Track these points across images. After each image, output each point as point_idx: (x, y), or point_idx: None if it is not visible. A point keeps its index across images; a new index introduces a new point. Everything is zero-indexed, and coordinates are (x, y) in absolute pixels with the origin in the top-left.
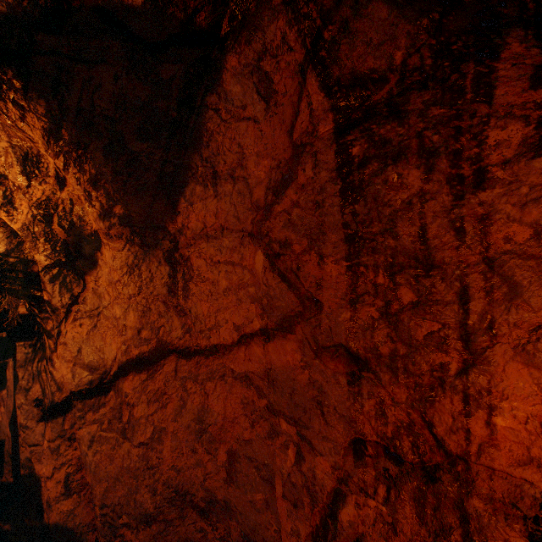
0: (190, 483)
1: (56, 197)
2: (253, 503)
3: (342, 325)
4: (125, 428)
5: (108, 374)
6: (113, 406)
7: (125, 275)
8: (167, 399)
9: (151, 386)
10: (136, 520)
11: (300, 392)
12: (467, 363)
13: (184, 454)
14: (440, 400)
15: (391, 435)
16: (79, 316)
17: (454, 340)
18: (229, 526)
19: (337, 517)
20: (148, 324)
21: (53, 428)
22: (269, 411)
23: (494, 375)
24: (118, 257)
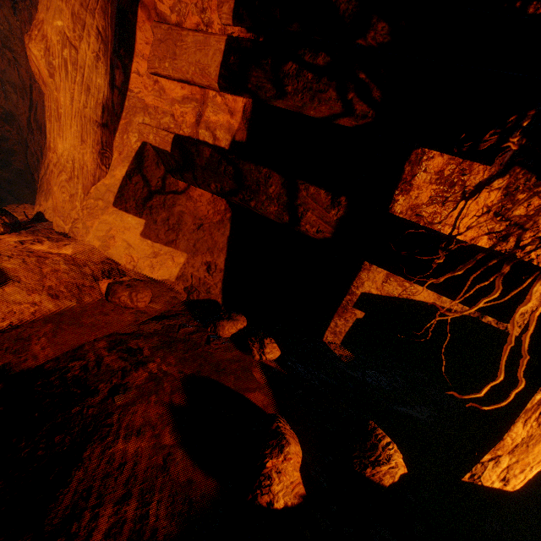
0: None
1: None
2: (15, 106)
3: None
4: None
5: None
6: None
7: None
8: None
9: None
10: None
11: (5, 28)
12: None
13: None
14: (33, 14)
15: None
16: None
17: None
18: (17, 126)
19: (33, 99)
20: None
21: None
22: (3, 47)
23: None
24: None
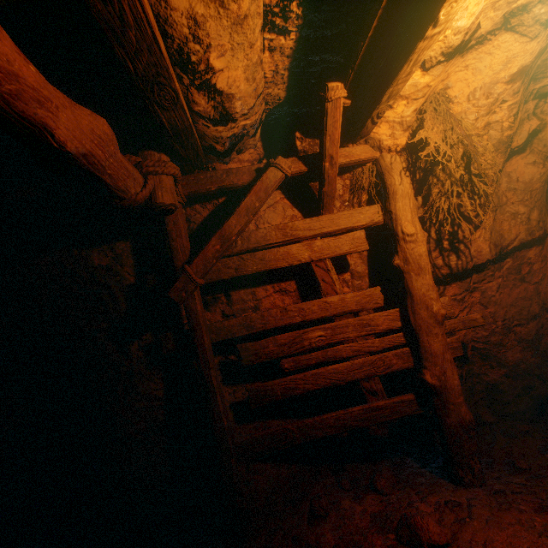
0: (545, 299)
1: (521, 116)
2: None
3: None
4: (524, 277)
5: (505, 249)
6: (509, 267)
7: (542, 187)
8: (546, 260)
9: (542, 253)
10: (528, 320)
11: None
12: None
13: (547, 286)
14: None
15: None
16: (490, 210)
17: None
18: None
19: None
20: (541, 219)
21: (462, 286)
22: None
23: None
24: (545, 174)
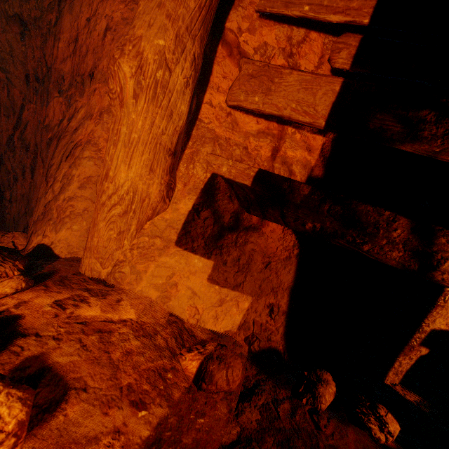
0: None
1: None
2: None
3: (17, 0)
4: None
5: None
6: None
7: None
8: None
9: None
10: None
11: (4, 50)
12: (57, 19)
13: None
14: (49, 41)
15: (37, 68)
16: None
17: (56, 6)
18: None
19: (22, 118)
20: None
21: None
22: None
23: (63, 23)
24: None
